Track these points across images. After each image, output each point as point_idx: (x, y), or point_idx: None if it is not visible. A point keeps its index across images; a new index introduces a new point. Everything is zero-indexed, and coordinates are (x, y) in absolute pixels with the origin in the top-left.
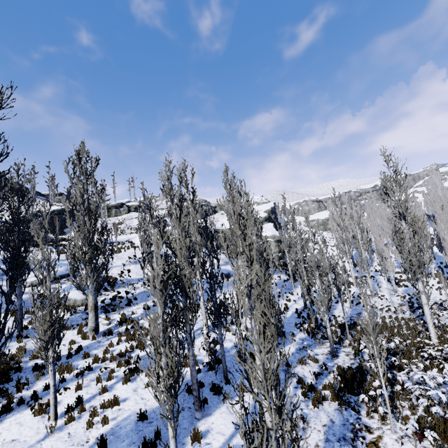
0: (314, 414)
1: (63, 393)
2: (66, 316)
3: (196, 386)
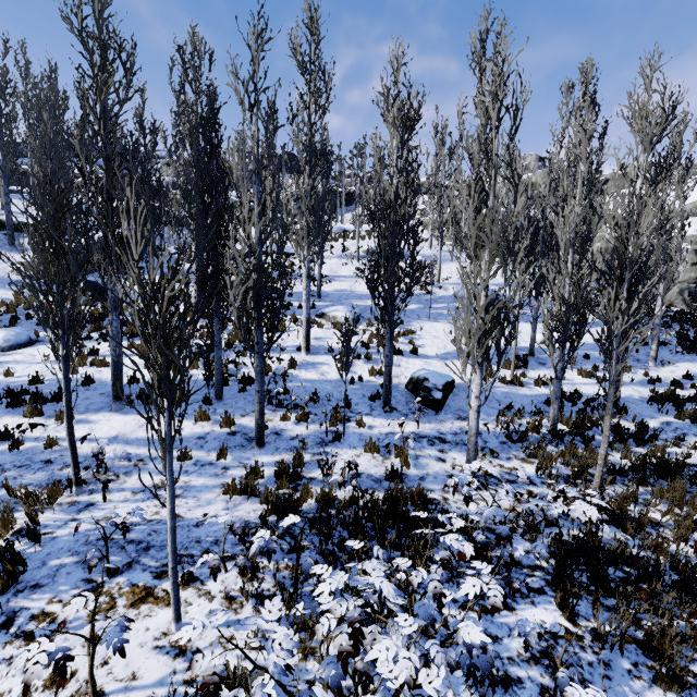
0: (207, 499)
1: (104, 344)
2: None
3: (112, 367)
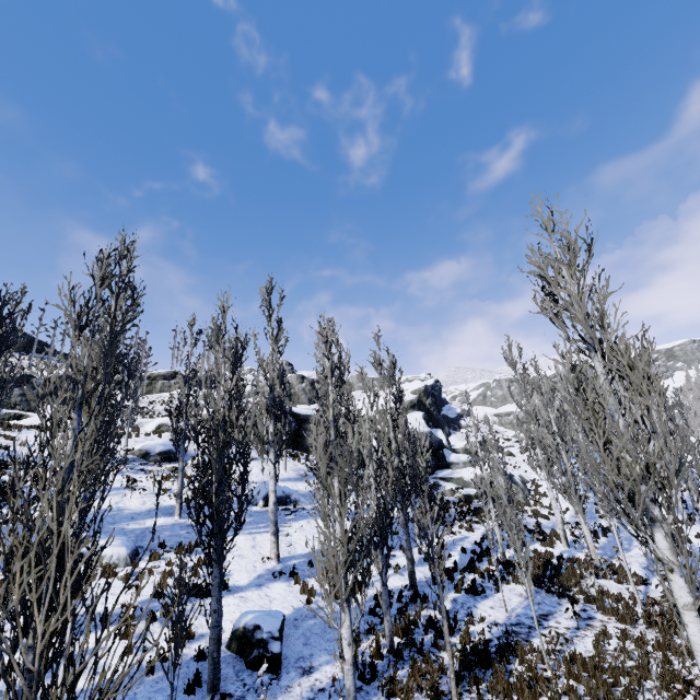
0: None
1: None
2: None
3: None
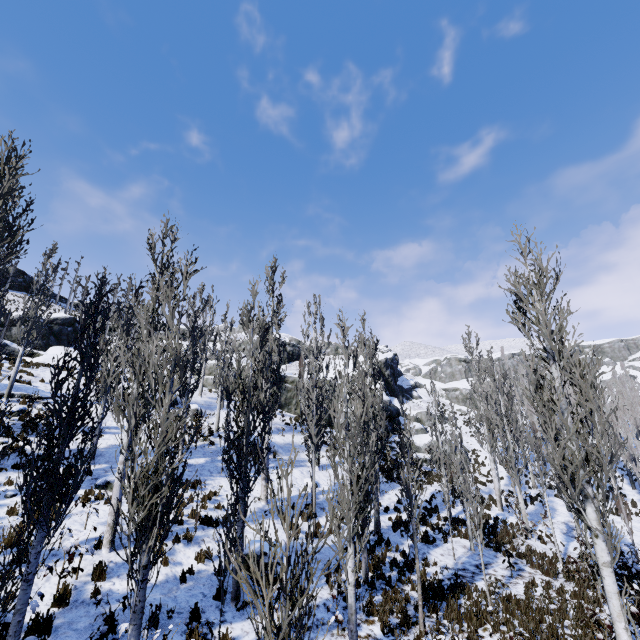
0: None
1: None
2: None
3: None
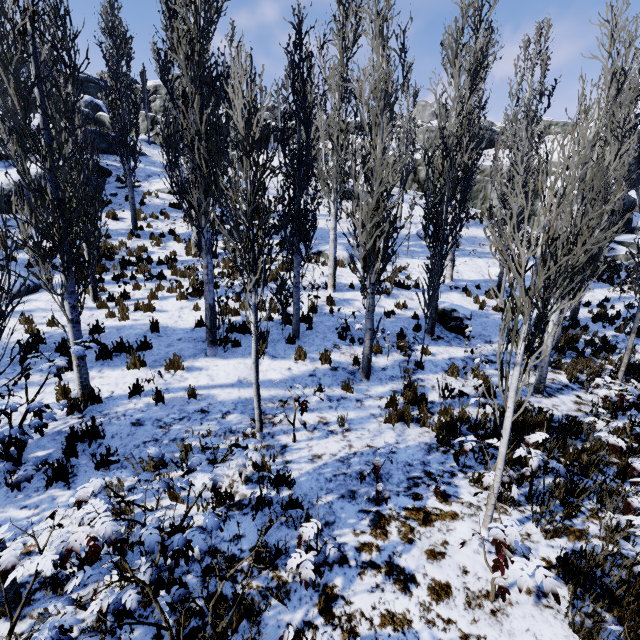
0: (375, 429)
1: (124, 287)
2: (187, 230)
3: (208, 312)
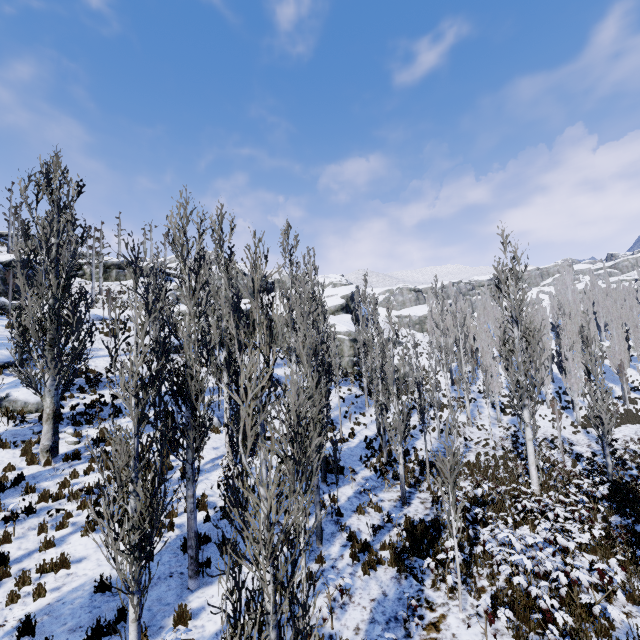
0: (362, 584)
1: None
2: (5, 427)
3: (193, 541)
